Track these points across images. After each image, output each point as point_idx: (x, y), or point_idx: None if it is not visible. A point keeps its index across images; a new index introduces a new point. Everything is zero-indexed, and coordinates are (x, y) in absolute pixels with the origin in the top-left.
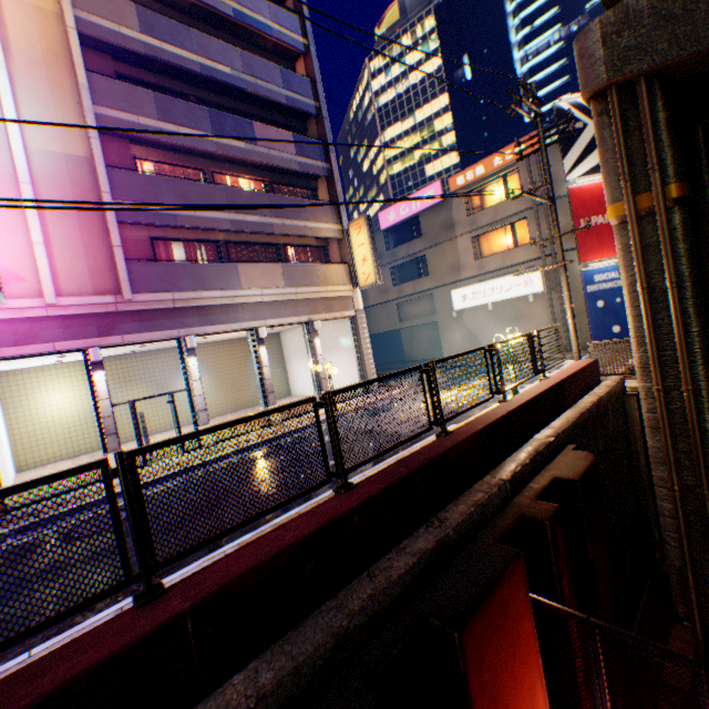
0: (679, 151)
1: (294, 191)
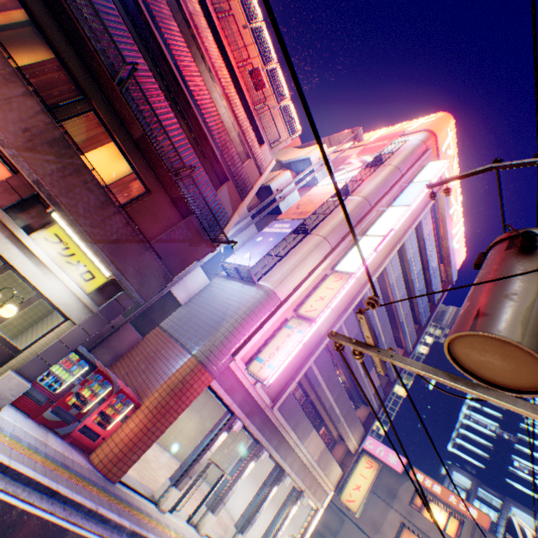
0: None
1: (350, 397)
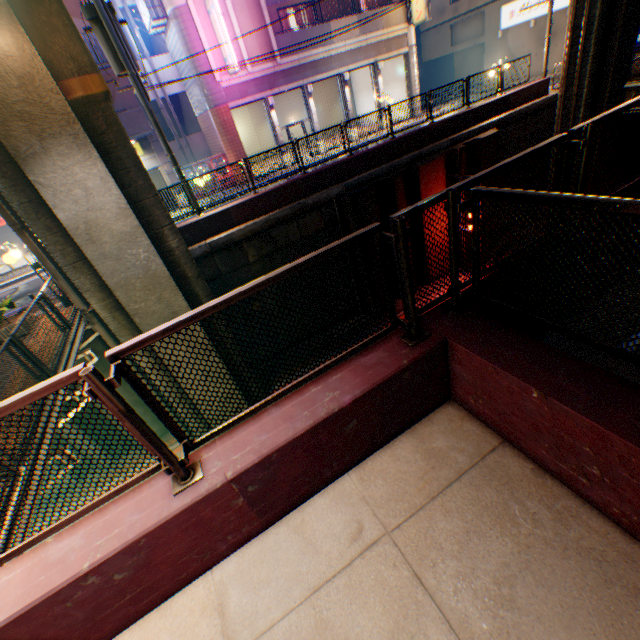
0: None
1: None
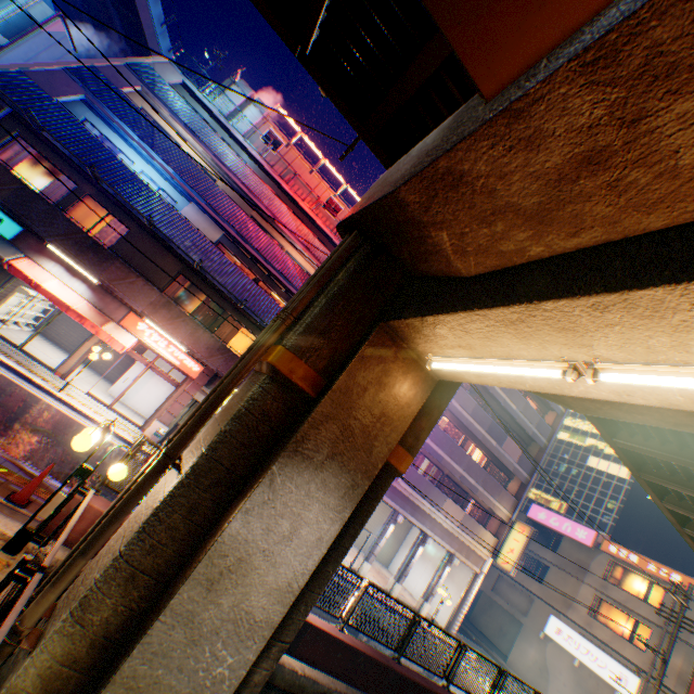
0: None
1: (497, 469)
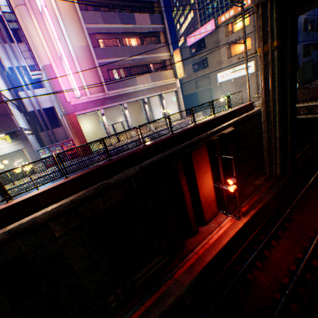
0: (279, 28)
1: (150, 39)
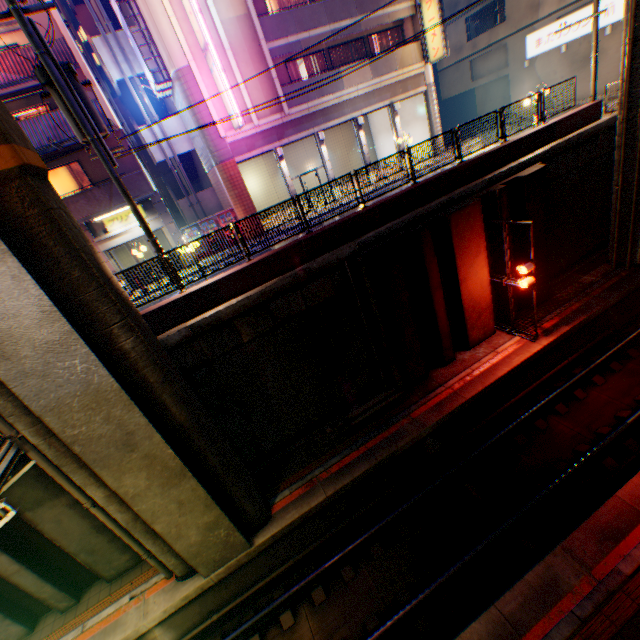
0: None
1: None
